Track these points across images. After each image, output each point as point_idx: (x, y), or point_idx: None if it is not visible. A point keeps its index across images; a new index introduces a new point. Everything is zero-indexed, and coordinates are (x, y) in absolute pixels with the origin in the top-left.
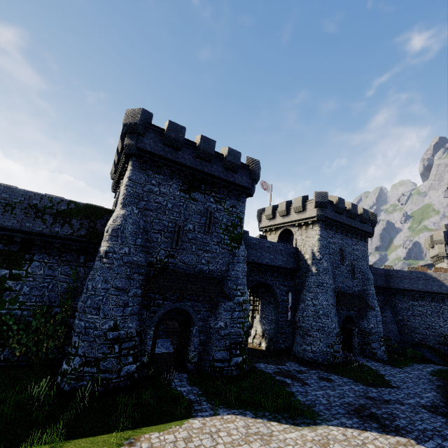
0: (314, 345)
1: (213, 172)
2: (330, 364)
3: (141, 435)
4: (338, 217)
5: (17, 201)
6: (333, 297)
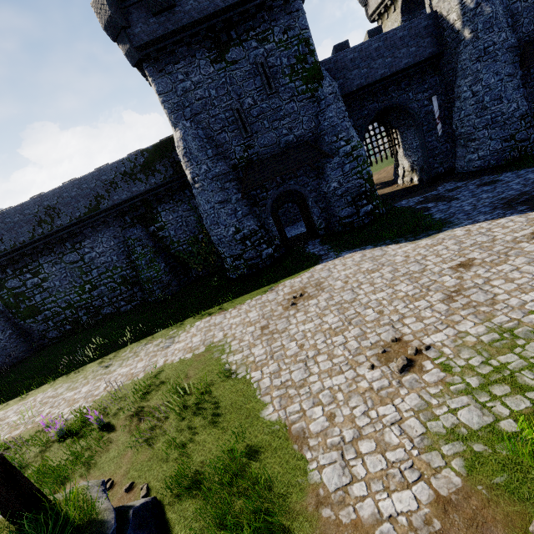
0: (482, 149)
1: None
2: (510, 161)
3: (279, 284)
4: None
5: (113, 176)
6: (511, 62)
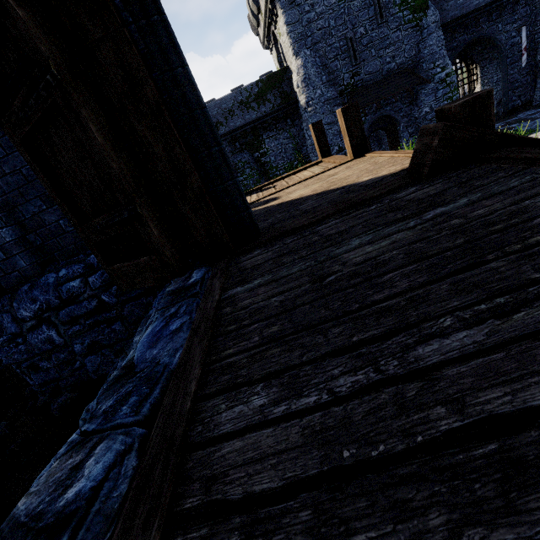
0: None
1: None
2: None
3: None
4: None
5: (231, 105)
6: None
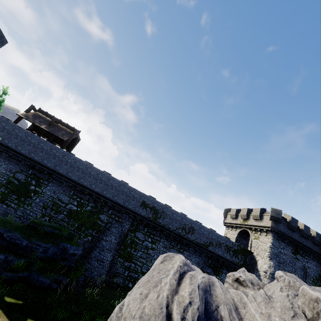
0: None
1: (307, 244)
2: None
3: None
4: None
5: (222, 242)
6: None
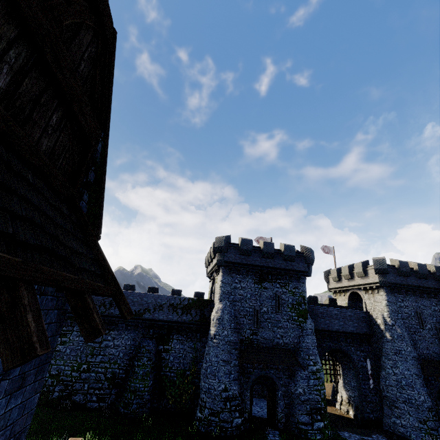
0: (403, 418)
1: (275, 265)
2: None
3: None
4: (404, 280)
5: (164, 302)
6: (416, 366)
